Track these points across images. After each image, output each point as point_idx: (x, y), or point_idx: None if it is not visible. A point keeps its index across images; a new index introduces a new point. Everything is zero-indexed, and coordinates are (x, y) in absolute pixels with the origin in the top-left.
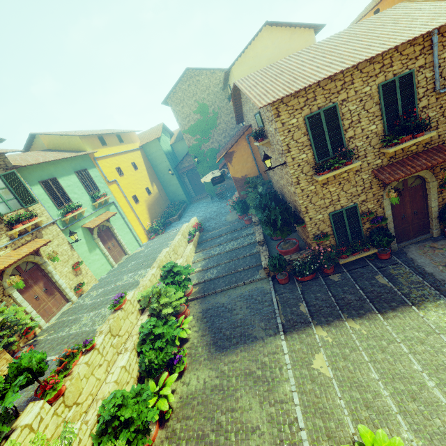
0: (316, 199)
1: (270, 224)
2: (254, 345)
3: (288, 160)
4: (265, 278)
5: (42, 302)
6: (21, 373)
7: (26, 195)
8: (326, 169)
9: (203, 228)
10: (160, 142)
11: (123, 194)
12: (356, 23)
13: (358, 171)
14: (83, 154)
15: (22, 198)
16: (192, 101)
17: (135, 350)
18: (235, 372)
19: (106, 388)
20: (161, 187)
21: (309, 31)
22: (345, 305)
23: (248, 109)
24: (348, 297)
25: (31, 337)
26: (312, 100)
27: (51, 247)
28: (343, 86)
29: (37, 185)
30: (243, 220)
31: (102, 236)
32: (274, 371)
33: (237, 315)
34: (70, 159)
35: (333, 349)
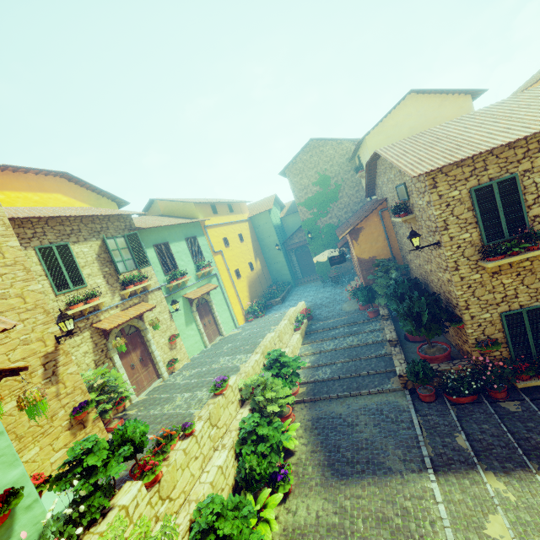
0: (482, 292)
1: (412, 317)
2: (388, 479)
3: (445, 239)
4: (400, 390)
5: (136, 373)
6: (124, 442)
7: (142, 257)
8: (499, 254)
9: (313, 316)
10: (270, 214)
11: (226, 267)
12: (530, 86)
13: None
14: (196, 221)
15: (138, 260)
16: (313, 172)
17: (233, 449)
18: (362, 512)
19: (200, 489)
20: (264, 264)
21: (465, 97)
22: (533, 450)
23: (386, 180)
24: (537, 438)
25: (120, 410)
26: (481, 170)
27: (153, 313)
28: (525, 154)
29: (151, 248)
30: (365, 312)
31: (200, 310)
32: (423, 524)
33: (360, 433)
34: (183, 225)
35: (519, 513)
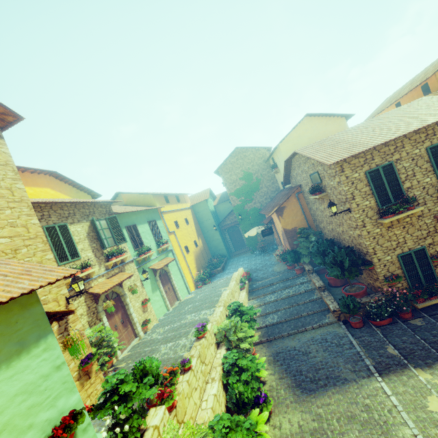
0: (383, 241)
1: (337, 265)
2: (346, 387)
3: (353, 206)
4: (335, 322)
5: (119, 332)
6: (144, 375)
7: (120, 235)
8: (391, 213)
9: (251, 278)
10: (207, 203)
11: (178, 244)
12: (380, 112)
13: (420, 216)
14: (156, 208)
15: (117, 237)
16: (239, 170)
17: (221, 381)
18: (334, 414)
19: (204, 414)
20: (204, 242)
21: (341, 119)
22: None
23: (300, 172)
24: None
25: (109, 366)
26: (370, 160)
27: (129, 281)
28: (395, 149)
29: (124, 229)
30: (293, 270)
31: (162, 279)
32: (383, 413)
33: (315, 357)
34: (145, 211)
35: None
